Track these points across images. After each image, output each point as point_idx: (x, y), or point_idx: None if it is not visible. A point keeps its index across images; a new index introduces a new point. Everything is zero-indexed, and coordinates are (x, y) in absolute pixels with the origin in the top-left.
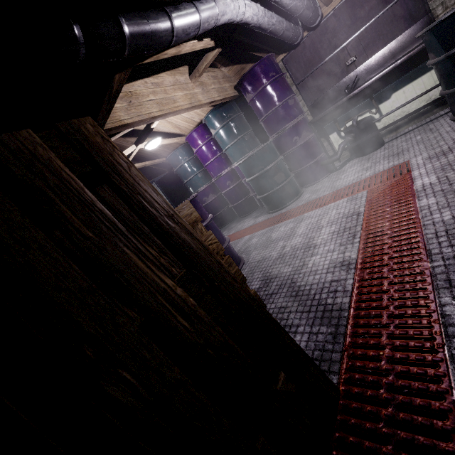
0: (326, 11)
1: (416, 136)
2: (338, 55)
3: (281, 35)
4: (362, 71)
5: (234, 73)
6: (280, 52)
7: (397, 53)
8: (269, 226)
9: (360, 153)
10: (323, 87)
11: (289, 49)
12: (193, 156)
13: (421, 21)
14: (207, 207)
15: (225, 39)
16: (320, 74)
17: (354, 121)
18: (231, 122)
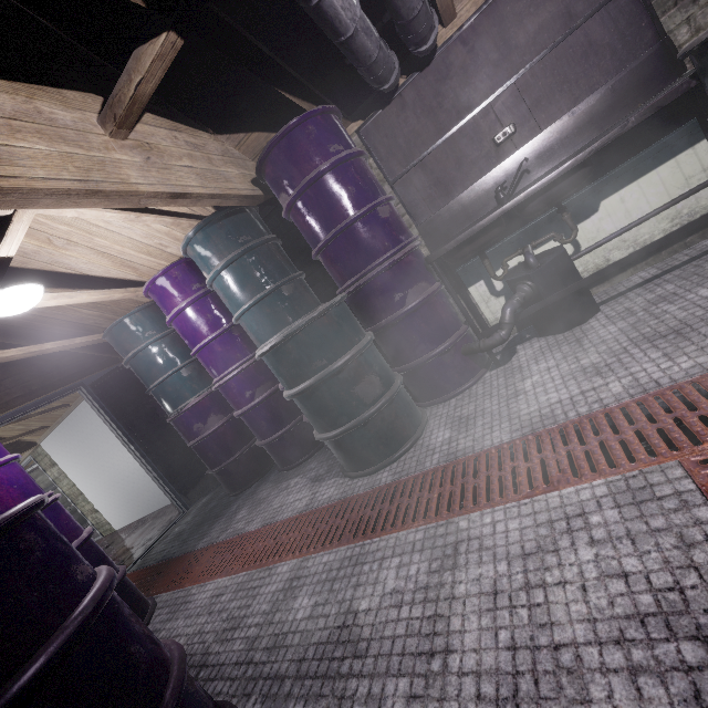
0: (444, 37)
1: (692, 290)
2: (477, 122)
3: (350, 38)
4: (530, 155)
5: (253, 152)
6: (352, 117)
7: (602, 119)
8: (347, 539)
9: (547, 328)
10: (448, 187)
11: (371, 111)
12: (169, 329)
13: (648, 55)
14: (205, 447)
15: (183, 2)
16: (442, 161)
17: (530, 257)
18: (247, 255)
